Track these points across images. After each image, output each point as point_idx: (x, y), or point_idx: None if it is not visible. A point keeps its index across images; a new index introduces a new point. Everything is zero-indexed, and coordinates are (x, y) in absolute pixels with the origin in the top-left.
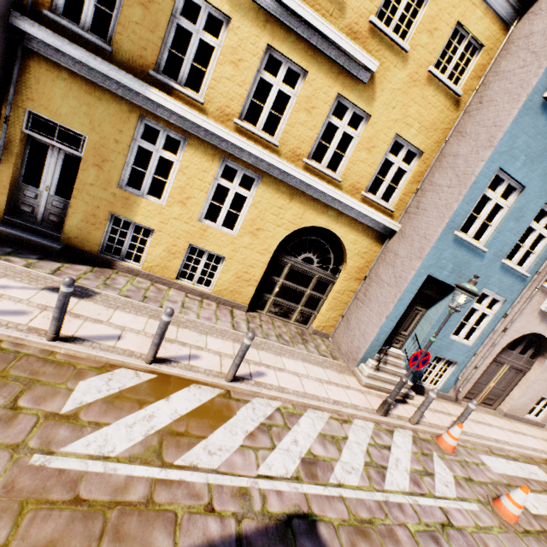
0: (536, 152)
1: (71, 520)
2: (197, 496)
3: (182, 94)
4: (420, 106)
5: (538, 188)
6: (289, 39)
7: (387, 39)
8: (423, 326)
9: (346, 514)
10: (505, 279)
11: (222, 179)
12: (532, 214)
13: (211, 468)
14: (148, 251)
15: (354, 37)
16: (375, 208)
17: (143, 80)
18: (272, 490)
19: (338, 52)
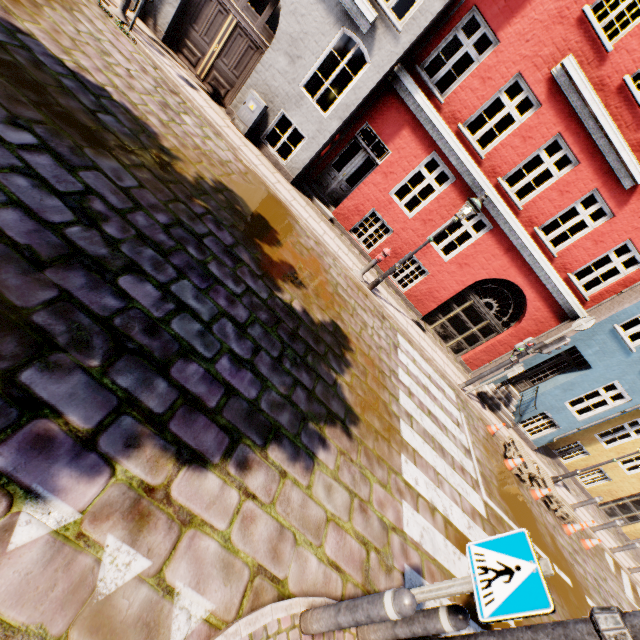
0: None
1: None
2: None
3: None
4: None
5: None
6: None
7: None
8: None
9: None
10: None
11: None
12: None
13: None
14: (576, 460)
15: None
16: None
17: None
18: None
19: None
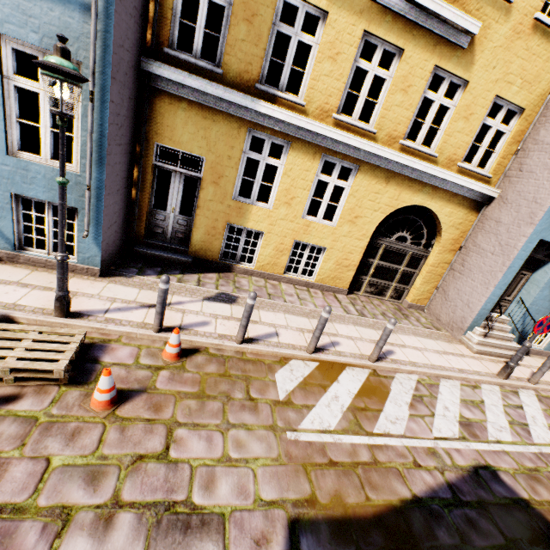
0: None
1: (338, 476)
2: (403, 455)
3: (284, 100)
4: (523, 59)
5: None
6: (385, 20)
7: None
8: (529, 290)
9: (515, 464)
10: None
11: (322, 175)
12: None
13: (400, 434)
14: (259, 252)
15: (452, 0)
16: (471, 177)
17: (249, 95)
18: (451, 448)
19: (437, 21)
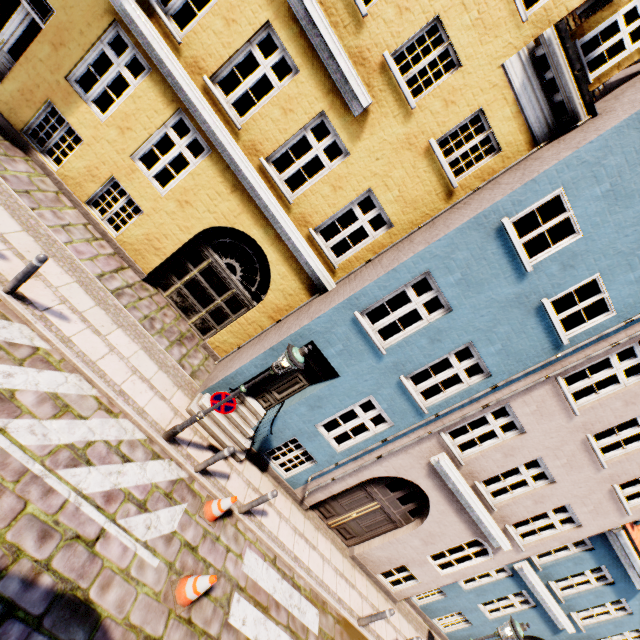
0: (476, 278)
1: None
2: None
3: (163, 22)
4: (408, 174)
5: (467, 319)
6: (292, 28)
7: (396, 84)
8: (295, 398)
9: None
10: (399, 400)
11: (172, 131)
12: (452, 346)
13: None
14: (69, 159)
15: (361, 62)
16: (319, 253)
17: None
18: None
19: (337, 68)
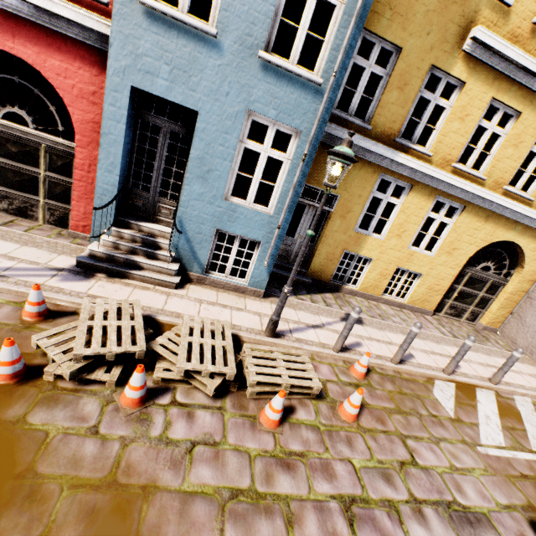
0: None
1: (535, 487)
2: None
3: (415, 151)
4: None
5: None
6: (511, 89)
7: None
8: None
9: None
10: None
11: (431, 213)
12: None
13: None
14: (365, 276)
15: None
16: None
17: (387, 146)
18: None
19: None
